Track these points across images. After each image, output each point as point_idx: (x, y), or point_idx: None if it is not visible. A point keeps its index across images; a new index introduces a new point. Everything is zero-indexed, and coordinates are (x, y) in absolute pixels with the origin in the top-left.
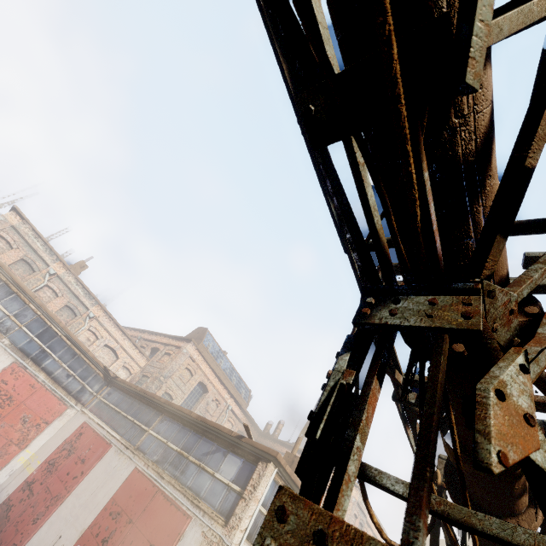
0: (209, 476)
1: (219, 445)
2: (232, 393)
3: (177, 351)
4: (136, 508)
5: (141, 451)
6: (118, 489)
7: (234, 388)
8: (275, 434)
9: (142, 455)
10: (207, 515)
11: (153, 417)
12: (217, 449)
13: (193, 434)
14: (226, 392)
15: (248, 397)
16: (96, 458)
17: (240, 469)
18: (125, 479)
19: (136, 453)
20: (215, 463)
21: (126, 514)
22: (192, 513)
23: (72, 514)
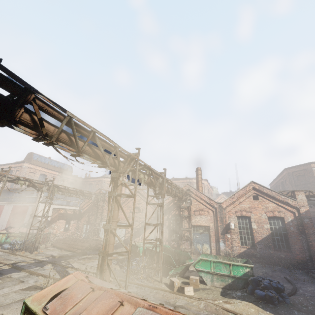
0: (31, 198)
1: (32, 191)
2: (59, 171)
3: (21, 168)
4: (17, 211)
5: (14, 202)
6: (11, 211)
7: (61, 169)
8: (89, 176)
9: (14, 202)
10: (32, 204)
11: (13, 193)
12: (32, 192)
13: (25, 192)
14: (56, 172)
15: (71, 169)
16: (2, 209)
17: (37, 193)
18: (12, 209)
19: (12, 203)
20: (32, 195)
21: (15, 213)
22: (29, 205)
23: (3, 221)
